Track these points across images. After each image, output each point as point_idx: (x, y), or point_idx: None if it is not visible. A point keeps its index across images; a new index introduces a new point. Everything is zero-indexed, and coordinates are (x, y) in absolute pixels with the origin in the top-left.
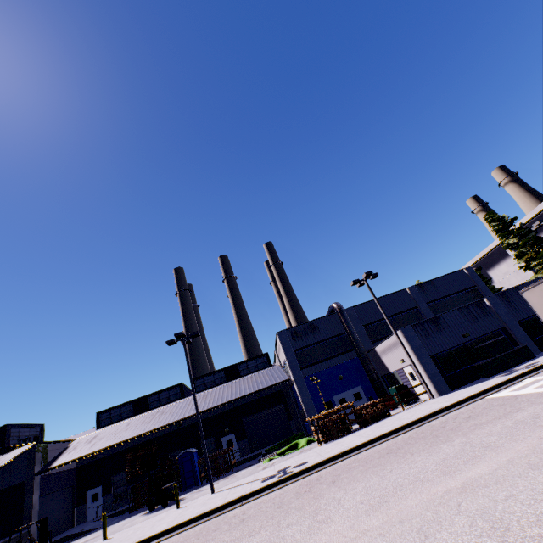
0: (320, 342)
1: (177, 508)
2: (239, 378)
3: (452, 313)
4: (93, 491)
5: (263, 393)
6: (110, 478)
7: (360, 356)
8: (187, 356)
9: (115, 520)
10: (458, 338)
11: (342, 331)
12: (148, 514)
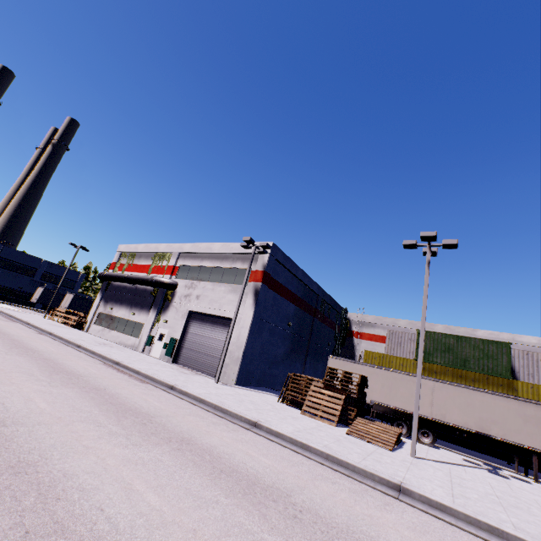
0: None
1: None
2: None
3: (27, 279)
4: None
5: None
6: None
7: None
8: None
9: None
10: (16, 287)
11: None
12: None
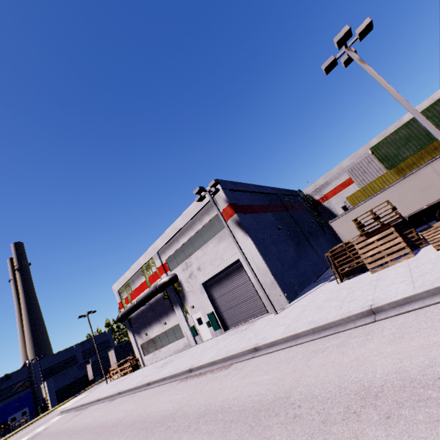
0: (11, 386)
1: None
2: None
3: (74, 368)
4: None
5: None
6: None
7: (32, 390)
8: None
9: None
10: (72, 379)
11: (28, 376)
12: None
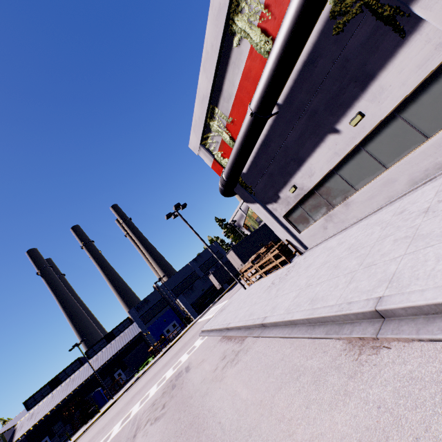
0: (151, 307)
1: (99, 412)
2: (115, 339)
3: (198, 282)
4: (43, 441)
5: (131, 341)
6: (52, 429)
7: (171, 307)
8: (82, 352)
9: (67, 441)
10: (200, 292)
11: (161, 297)
12: (86, 425)
